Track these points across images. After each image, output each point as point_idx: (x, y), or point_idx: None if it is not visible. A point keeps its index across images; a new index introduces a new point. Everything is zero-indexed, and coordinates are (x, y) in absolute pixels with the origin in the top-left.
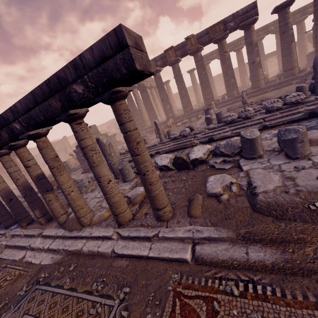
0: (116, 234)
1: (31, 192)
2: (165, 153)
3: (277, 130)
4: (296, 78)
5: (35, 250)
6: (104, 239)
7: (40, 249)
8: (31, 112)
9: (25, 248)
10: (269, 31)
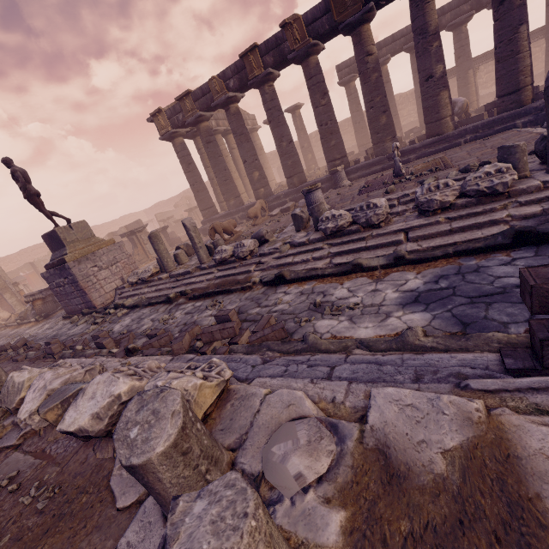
0: None
1: None
2: (192, 299)
3: (421, 277)
4: (525, 112)
5: None
6: None
7: None
8: None
9: None
10: (483, 3)
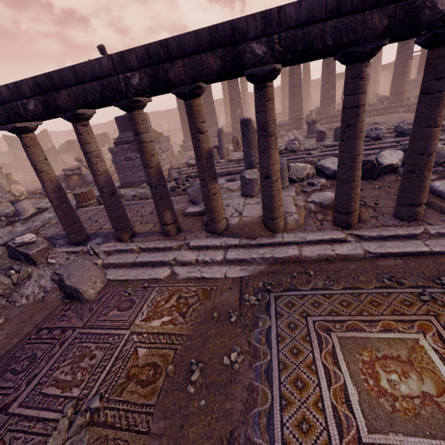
0: (350, 236)
1: (164, 181)
2: None
3: None
4: (403, 106)
5: (192, 265)
6: (330, 243)
7: (206, 262)
8: (311, 28)
9: (162, 265)
10: None
